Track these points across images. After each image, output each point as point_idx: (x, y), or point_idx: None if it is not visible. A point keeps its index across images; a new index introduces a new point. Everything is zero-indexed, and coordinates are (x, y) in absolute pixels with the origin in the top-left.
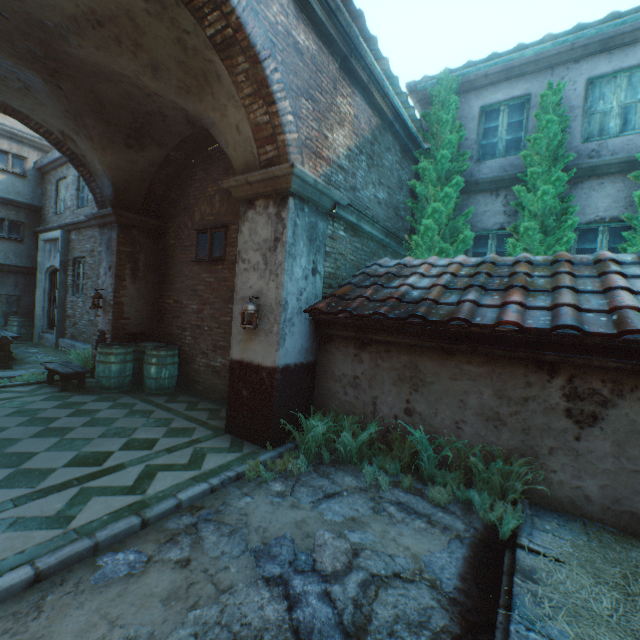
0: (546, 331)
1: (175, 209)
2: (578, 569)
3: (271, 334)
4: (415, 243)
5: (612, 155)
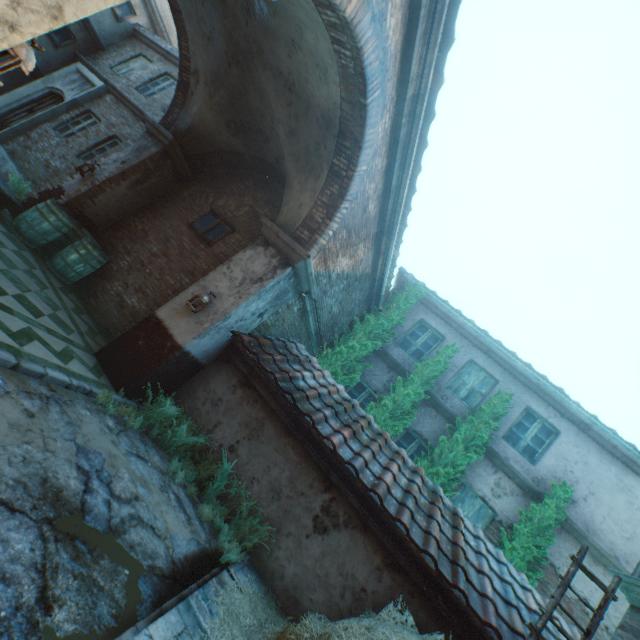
0: (344, 461)
1: (211, 180)
2: (248, 601)
3: (201, 325)
4: (327, 353)
5: (451, 407)
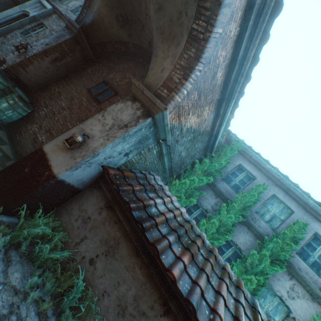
0: (182, 297)
1: (107, 62)
2: None
3: (74, 159)
4: (175, 183)
5: (258, 226)
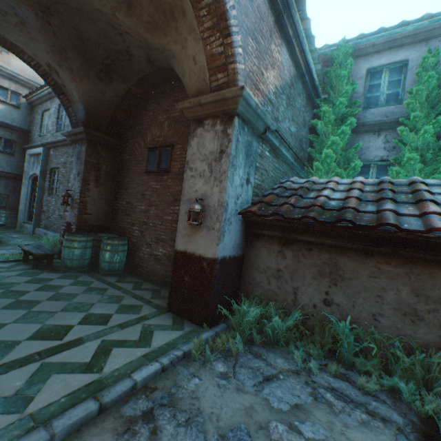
0: None
1: (131, 132)
2: None
3: (213, 230)
4: (316, 167)
5: None
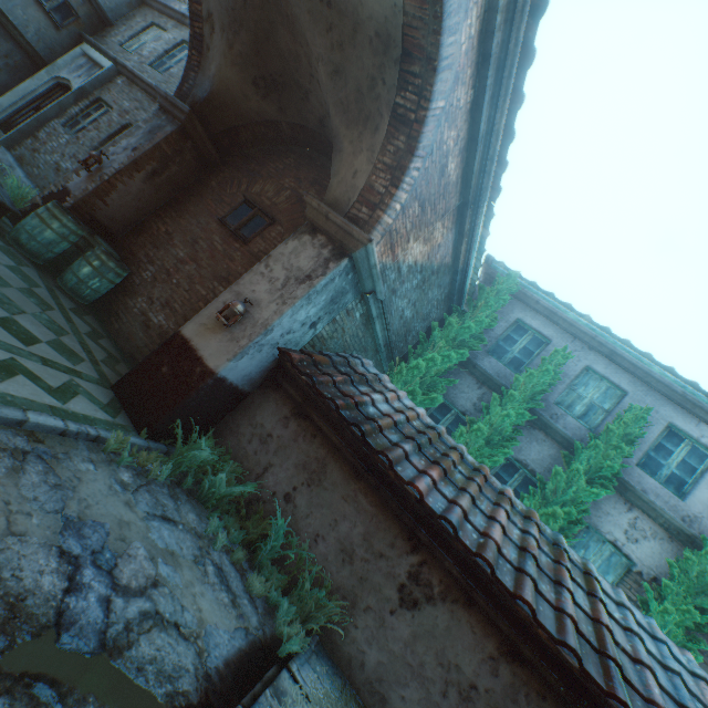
0: (435, 515)
1: (243, 163)
2: None
3: (236, 343)
4: (400, 369)
5: (564, 428)
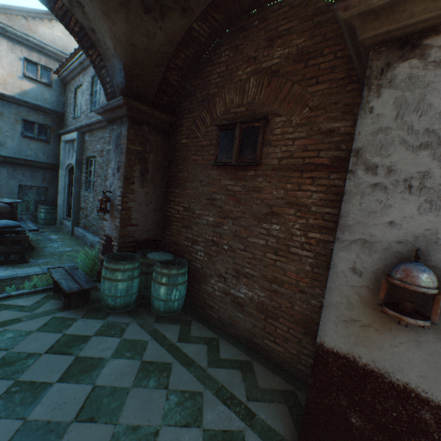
0: None
1: (189, 103)
2: None
3: None
4: None
5: None
